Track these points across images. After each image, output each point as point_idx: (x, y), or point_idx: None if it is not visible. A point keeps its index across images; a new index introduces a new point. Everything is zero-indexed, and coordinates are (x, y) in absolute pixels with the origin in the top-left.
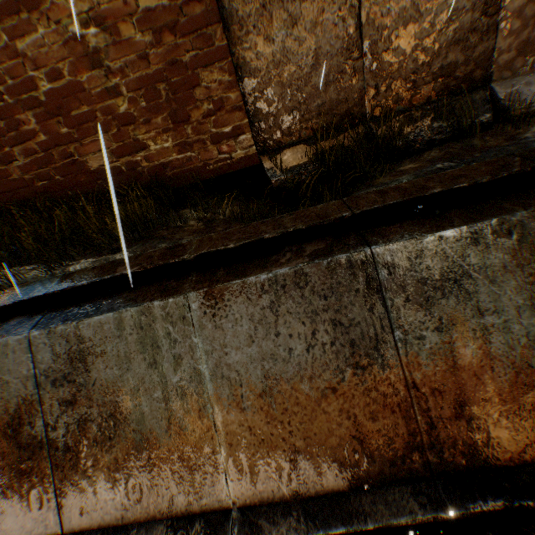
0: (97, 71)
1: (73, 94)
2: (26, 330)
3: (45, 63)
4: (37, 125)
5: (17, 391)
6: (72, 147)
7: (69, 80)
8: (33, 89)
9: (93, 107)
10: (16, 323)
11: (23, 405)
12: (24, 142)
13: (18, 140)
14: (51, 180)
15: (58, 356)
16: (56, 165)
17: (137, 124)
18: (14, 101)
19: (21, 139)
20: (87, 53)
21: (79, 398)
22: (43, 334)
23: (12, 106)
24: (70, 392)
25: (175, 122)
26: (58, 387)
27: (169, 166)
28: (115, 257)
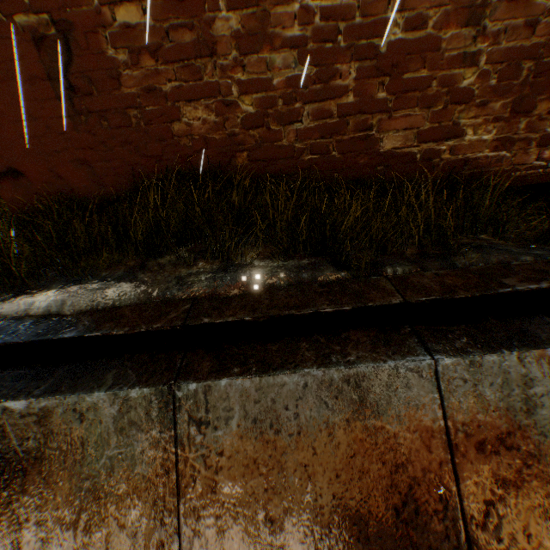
0: (467, 30)
1: (421, 53)
2: (417, 354)
3: (414, 5)
4: (351, 82)
5: (409, 453)
6: (375, 118)
7: (428, 34)
8: (377, 35)
9: (432, 73)
10: (366, 339)
11: (421, 478)
12: (322, 100)
13: (317, 96)
14: (322, 155)
15: (486, 403)
16: (341, 137)
17: (468, 106)
18: (345, 45)
19: (321, 95)
20: (470, 5)
21: (525, 476)
22: (457, 365)
23: (338, 51)
24: (508, 465)
25: (513, 111)
26: (485, 454)
27: (470, 164)
28: (456, 264)
